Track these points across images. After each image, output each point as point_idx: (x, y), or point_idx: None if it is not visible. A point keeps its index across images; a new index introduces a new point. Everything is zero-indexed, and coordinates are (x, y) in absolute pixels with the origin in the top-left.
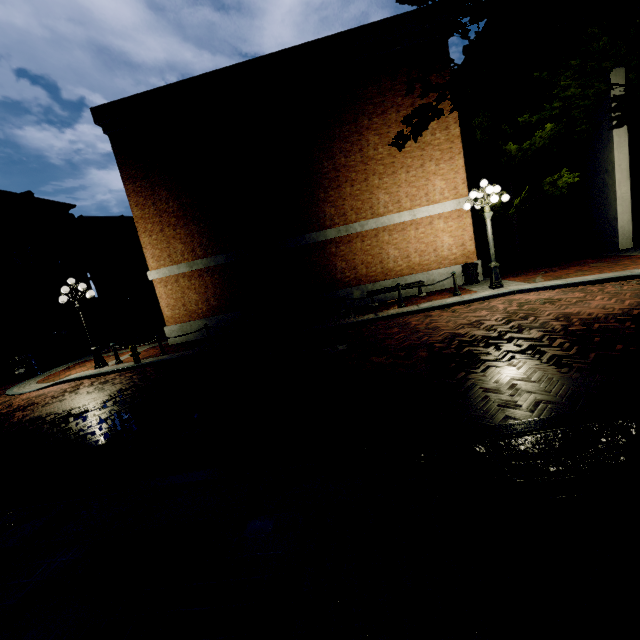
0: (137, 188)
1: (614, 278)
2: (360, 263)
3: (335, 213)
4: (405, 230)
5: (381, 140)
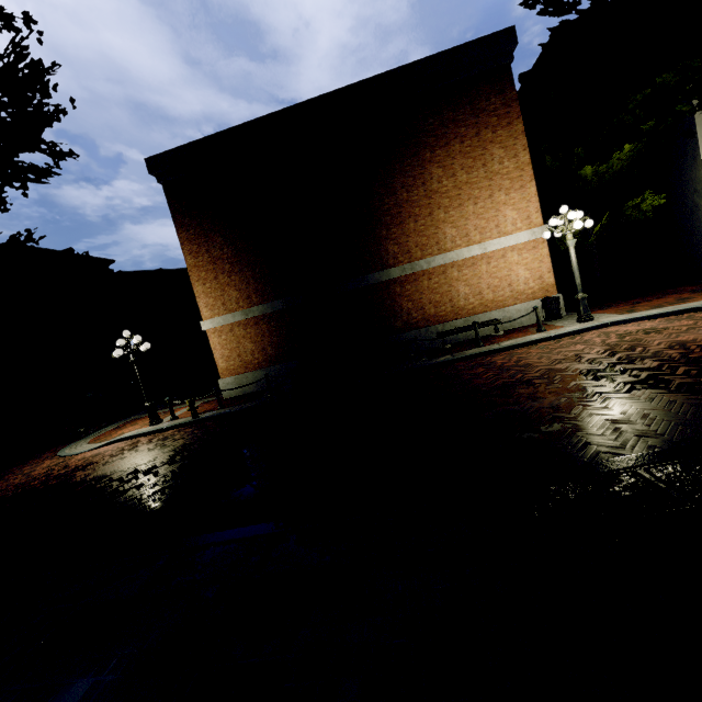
0: (191, 236)
1: None
2: (428, 302)
3: (399, 251)
4: (475, 265)
5: (445, 172)
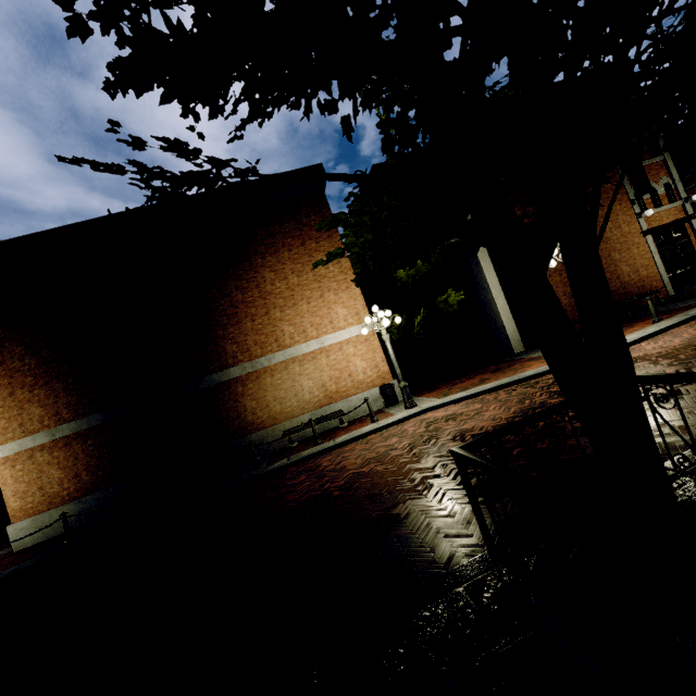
0: None
1: (506, 384)
2: (273, 399)
3: (238, 350)
4: (316, 359)
5: (277, 276)
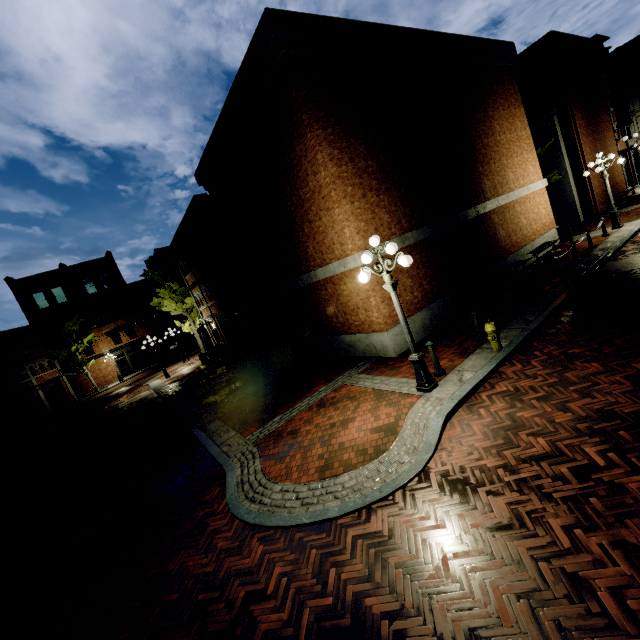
0: (329, 136)
1: None
2: (511, 231)
3: (490, 186)
4: (525, 203)
5: (500, 129)
